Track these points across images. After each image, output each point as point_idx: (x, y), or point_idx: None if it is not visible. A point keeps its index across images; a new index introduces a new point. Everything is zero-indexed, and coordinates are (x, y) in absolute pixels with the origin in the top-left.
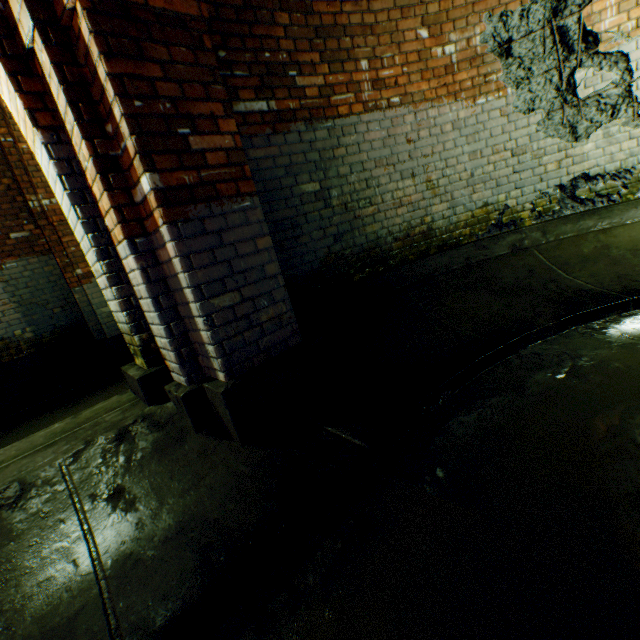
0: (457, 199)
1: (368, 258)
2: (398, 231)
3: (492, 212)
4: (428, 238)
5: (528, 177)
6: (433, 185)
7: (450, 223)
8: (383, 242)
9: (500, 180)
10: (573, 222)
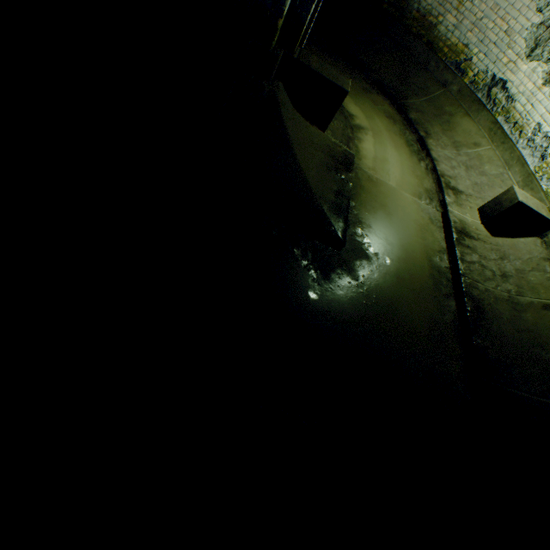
0: (462, 26)
1: (398, 4)
2: (423, 8)
3: (464, 55)
4: (430, 31)
5: (494, 54)
6: (462, 2)
7: (445, 36)
8: (412, 4)
9: (486, 40)
10: (471, 100)
